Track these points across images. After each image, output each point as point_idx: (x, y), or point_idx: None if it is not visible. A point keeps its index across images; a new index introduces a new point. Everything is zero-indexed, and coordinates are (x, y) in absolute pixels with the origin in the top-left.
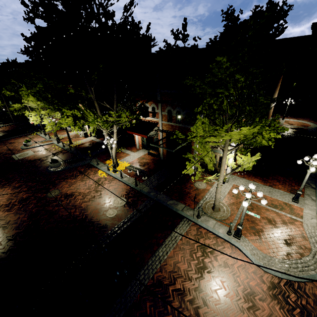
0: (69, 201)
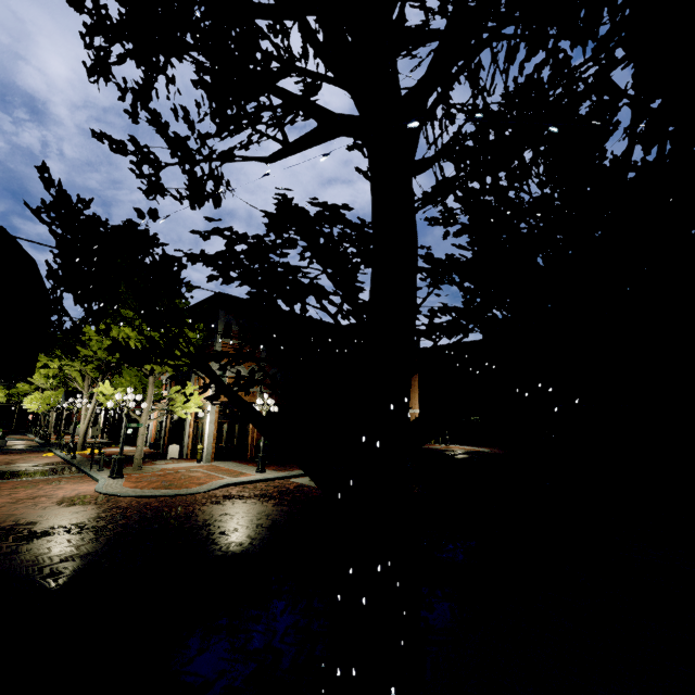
0: None
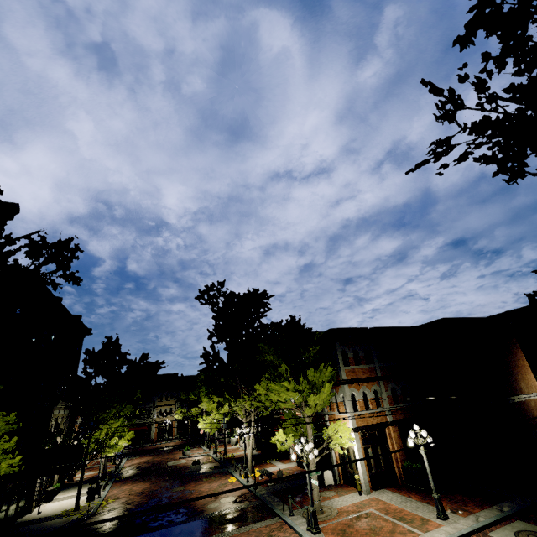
0: (186, 494)
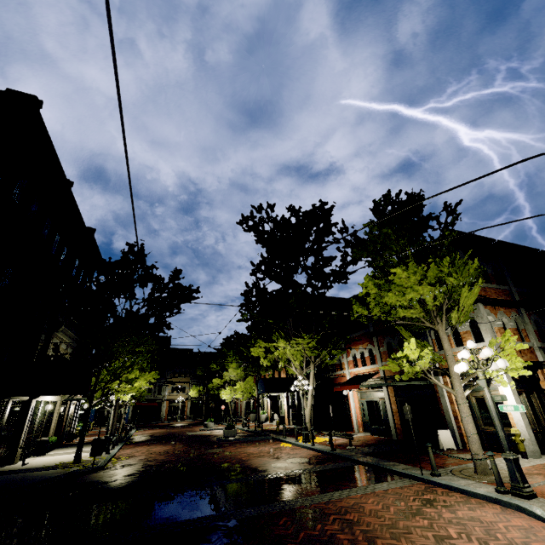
0: (229, 455)
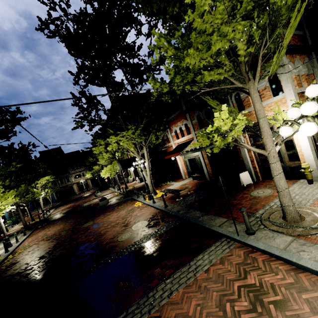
0: (94, 229)
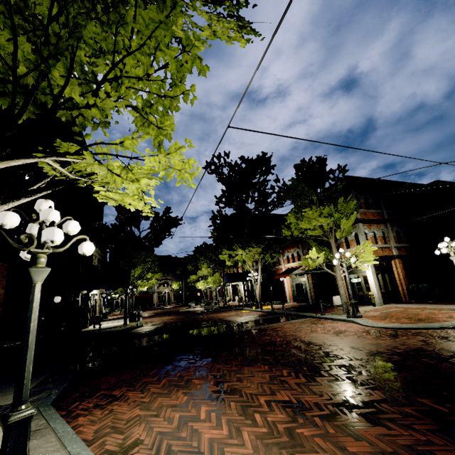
0: (212, 317)
